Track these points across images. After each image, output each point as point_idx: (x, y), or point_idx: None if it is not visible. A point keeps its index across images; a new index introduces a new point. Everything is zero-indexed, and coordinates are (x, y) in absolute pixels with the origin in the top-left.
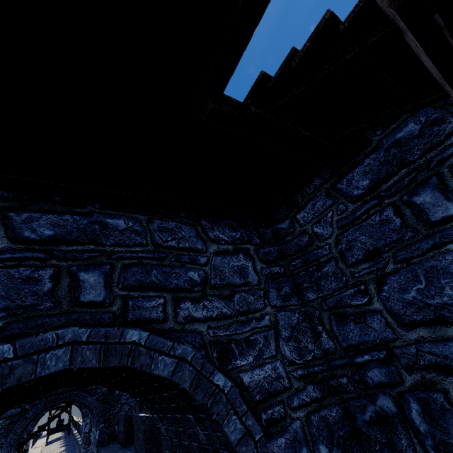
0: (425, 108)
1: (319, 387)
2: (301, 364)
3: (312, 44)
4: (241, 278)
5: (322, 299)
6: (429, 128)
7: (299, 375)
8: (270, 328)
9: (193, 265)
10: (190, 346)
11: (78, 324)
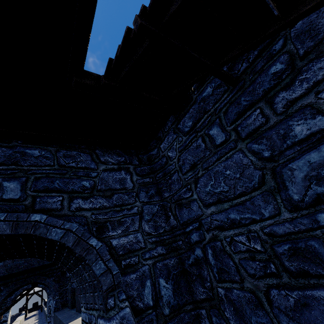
0: (214, 78)
1: (165, 247)
2: (155, 235)
3: (123, 44)
4: (121, 185)
5: (172, 196)
6: (216, 90)
7: (153, 241)
8: (136, 214)
9: (86, 177)
10: (78, 224)
11: (0, 211)
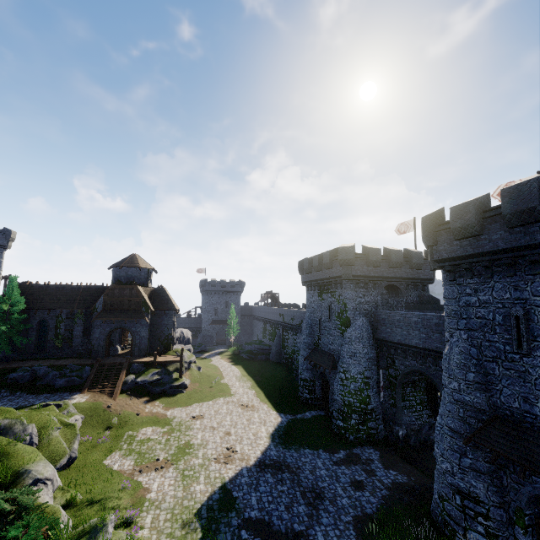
0: None
1: None
2: None
3: None
4: None
5: None
6: None
7: None
8: None
9: None
10: None
11: None
